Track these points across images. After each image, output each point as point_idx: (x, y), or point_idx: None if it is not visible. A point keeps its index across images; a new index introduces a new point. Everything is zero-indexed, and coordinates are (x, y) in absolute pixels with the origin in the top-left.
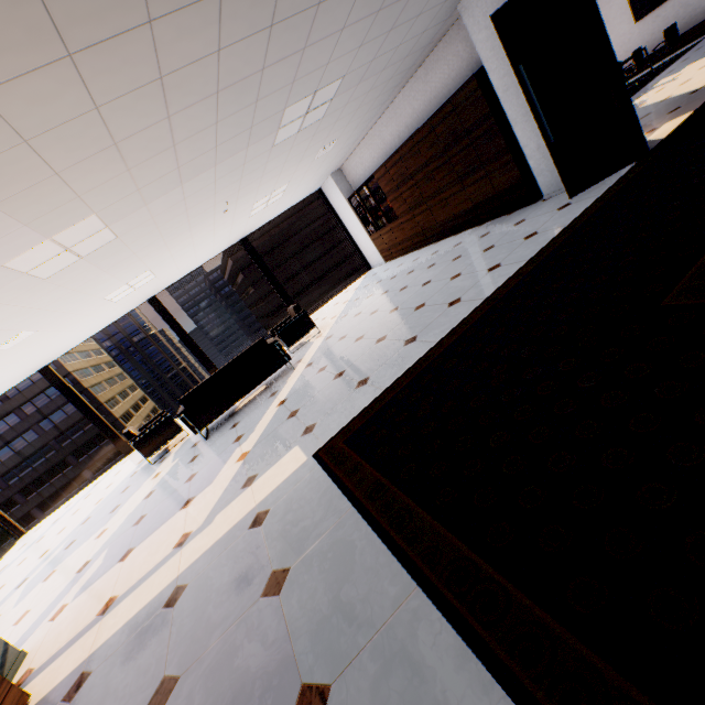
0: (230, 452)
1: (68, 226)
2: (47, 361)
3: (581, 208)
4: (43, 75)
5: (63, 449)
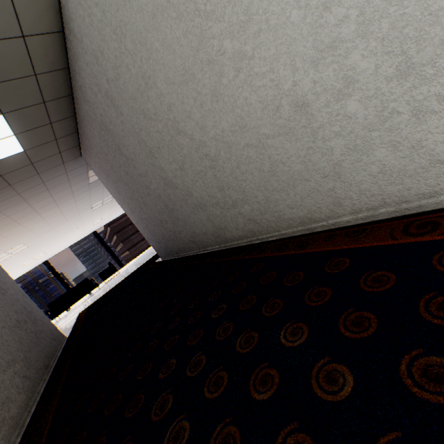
0: (62, 321)
1: (12, 248)
2: None
3: None
4: (14, 228)
5: None
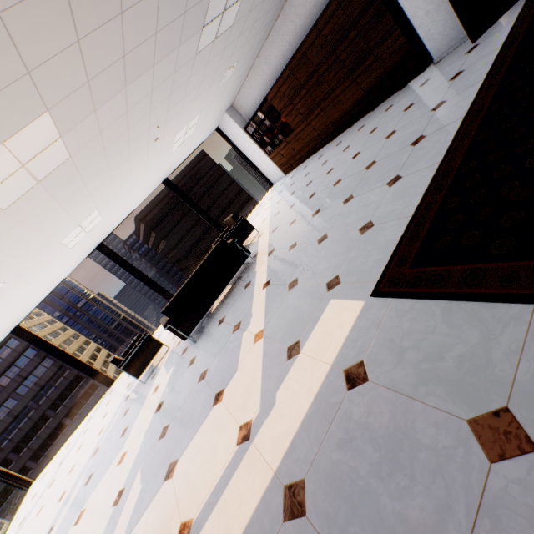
0: (237, 339)
1: (21, 126)
2: (17, 321)
3: (501, 35)
4: None
5: (41, 407)
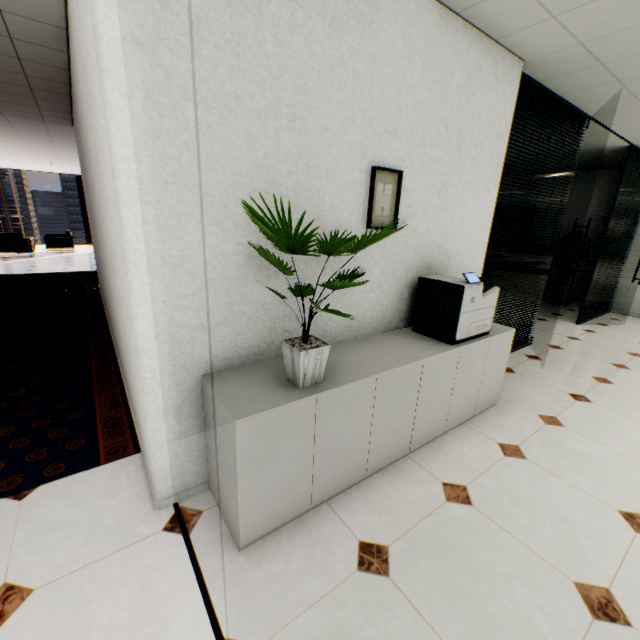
0: None
1: None
2: None
3: None
4: None
5: None
